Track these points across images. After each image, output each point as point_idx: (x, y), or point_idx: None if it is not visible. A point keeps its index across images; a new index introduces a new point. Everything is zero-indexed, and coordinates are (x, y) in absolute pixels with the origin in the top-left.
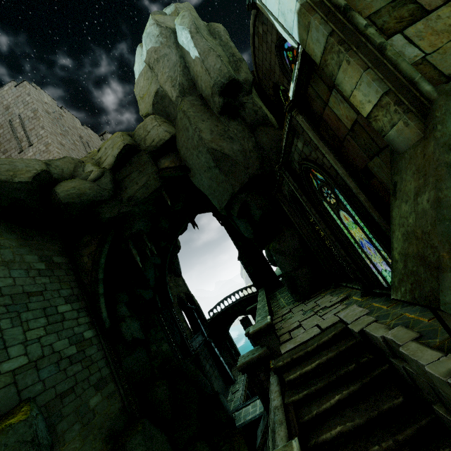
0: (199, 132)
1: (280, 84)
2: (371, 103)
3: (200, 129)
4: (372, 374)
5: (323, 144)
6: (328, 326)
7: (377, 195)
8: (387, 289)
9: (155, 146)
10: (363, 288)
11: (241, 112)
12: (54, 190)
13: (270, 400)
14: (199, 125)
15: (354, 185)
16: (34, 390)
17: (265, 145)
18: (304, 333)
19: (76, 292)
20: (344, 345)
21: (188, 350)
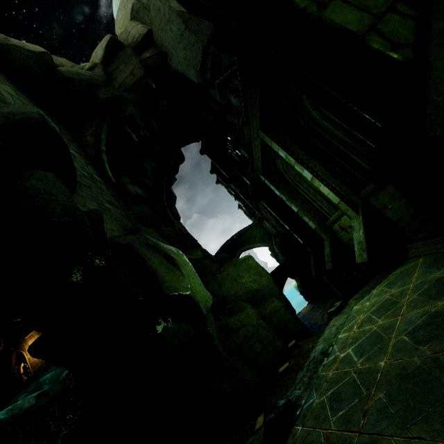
0: (169, 3)
1: None
2: None
3: (169, 1)
4: None
5: None
6: None
7: None
8: None
9: (136, 42)
10: None
11: None
12: (57, 69)
13: None
14: (167, 0)
15: None
16: None
17: None
18: None
19: (83, 155)
20: None
21: None
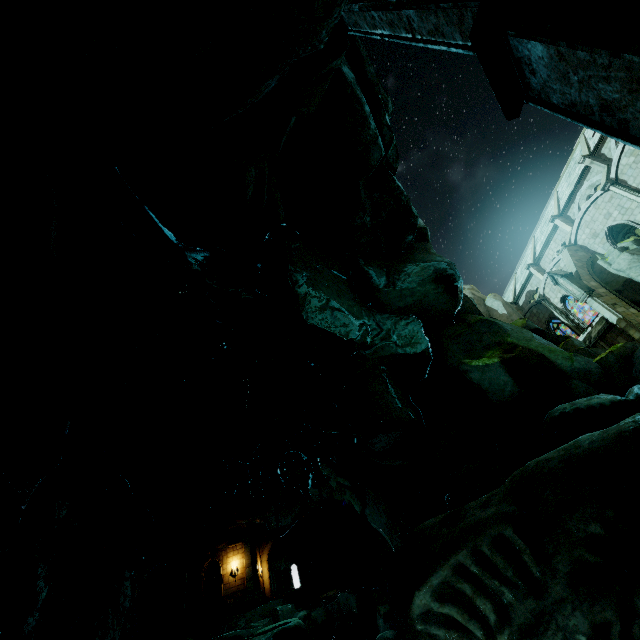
0: None
1: None
2: (638, 337)
3: None
4: None
5: None
6: None
7: None
8: None
9: None
10: None
11: None
12: None
13: None
14: None
15: None
16: None
17: None
18: None
19: None
20: None
21: None
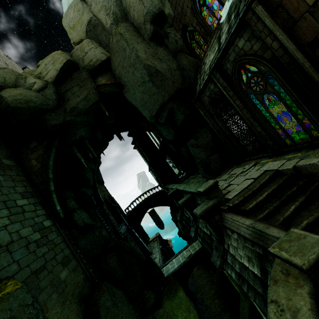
0: (136, 51)
1: (189, 25)
2: None
3: (136, 49)
4: (310, 189)
5: (278, 27)
6: (258, 176)
7: (317, 62)
8: (294, 146)
9: (93, 66)
10: (272, 152)
11: (165, 41)
12: (0, 95)
13: (233, 228)
14: (135, 46)
15: (302, 56)
16: (10, 270)
17: (185, 66)
18: (240, 185)
19: (29, 190)
20: (281, 180)
21: (119, 235)
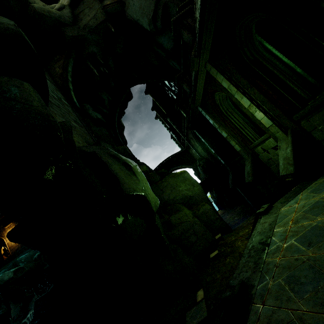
0: None
1: None
2: None
3: None
4: None
5: None
6: None
7: None
8: None
9: None
10: None
11: None
12: (30, 5)
13: None
14: None
15: None
16: None
17: None
18: None
19: (53, 83)
20: None
21: None
